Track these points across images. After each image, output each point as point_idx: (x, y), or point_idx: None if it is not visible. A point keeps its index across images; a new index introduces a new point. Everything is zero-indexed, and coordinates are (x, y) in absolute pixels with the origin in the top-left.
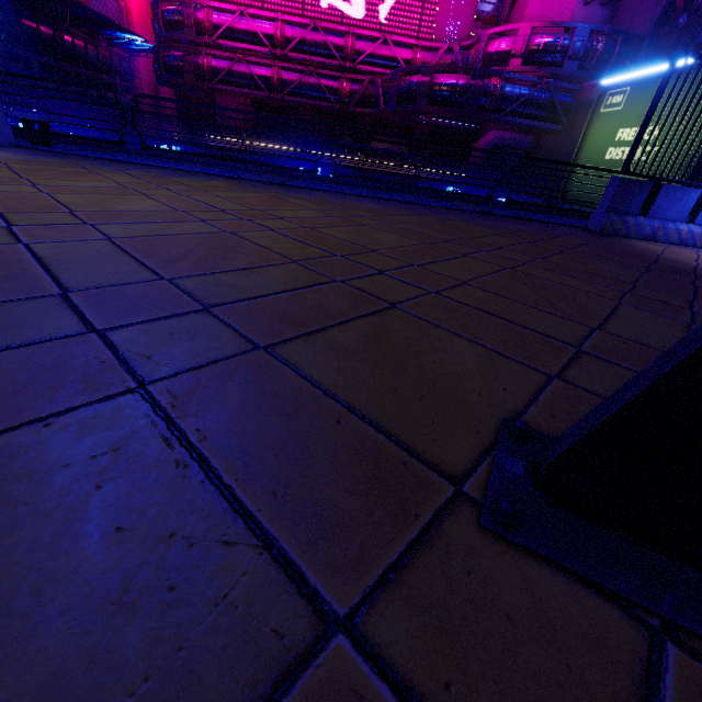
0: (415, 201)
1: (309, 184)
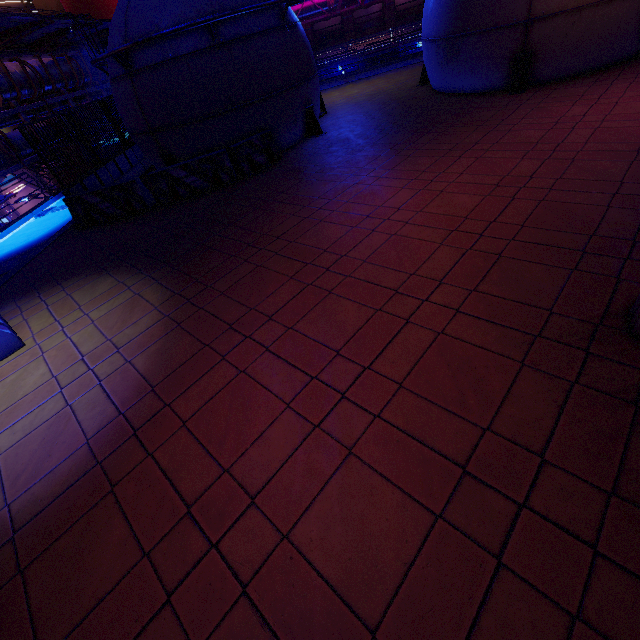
0: (403, 66)
1: (362, 76)
